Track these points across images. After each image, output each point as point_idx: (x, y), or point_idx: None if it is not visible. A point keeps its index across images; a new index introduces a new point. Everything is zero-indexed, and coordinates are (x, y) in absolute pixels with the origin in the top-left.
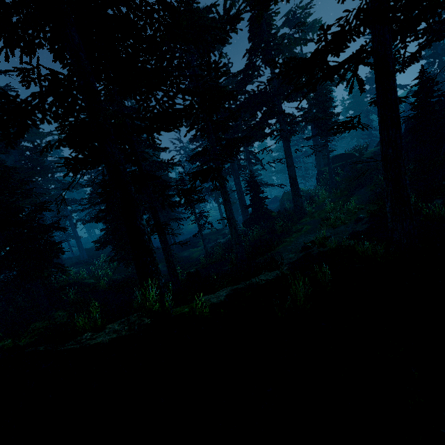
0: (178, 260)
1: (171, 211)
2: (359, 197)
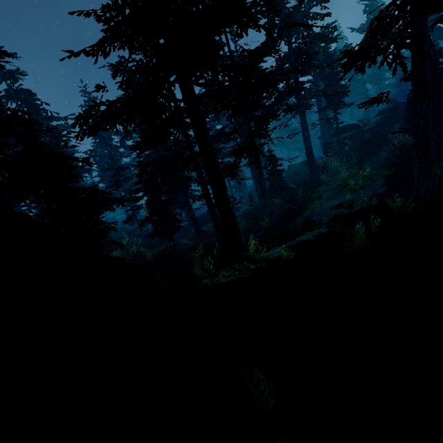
0: None
1: (188, 189)
2: (371, 164)
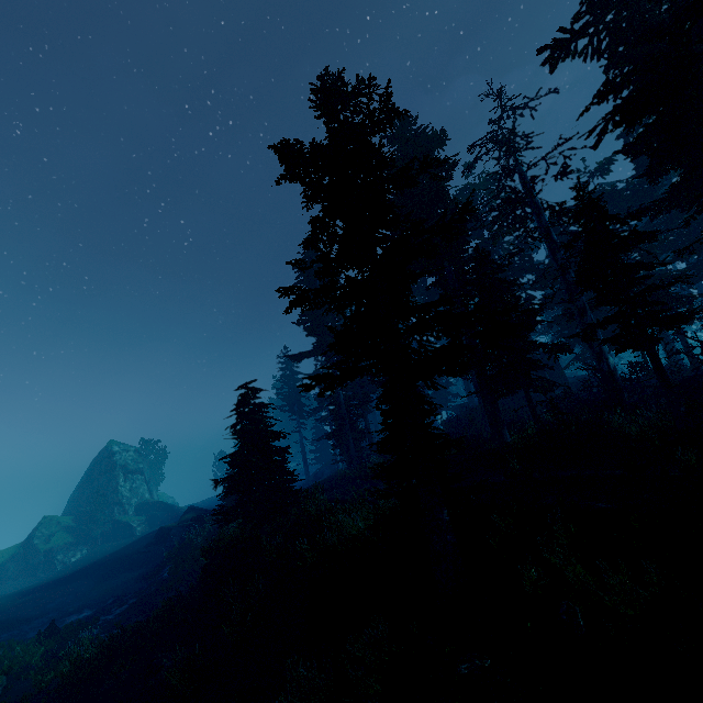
0: None
1: None
2: None
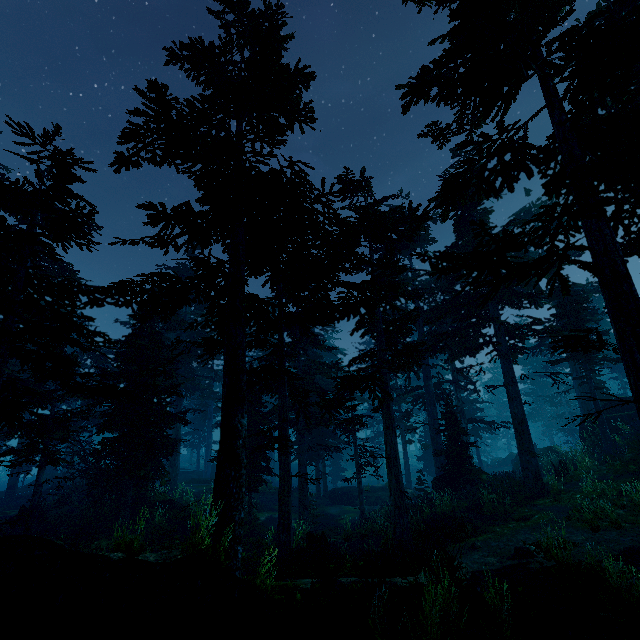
0: (318, 517)
1: (328, 435)
2: None
